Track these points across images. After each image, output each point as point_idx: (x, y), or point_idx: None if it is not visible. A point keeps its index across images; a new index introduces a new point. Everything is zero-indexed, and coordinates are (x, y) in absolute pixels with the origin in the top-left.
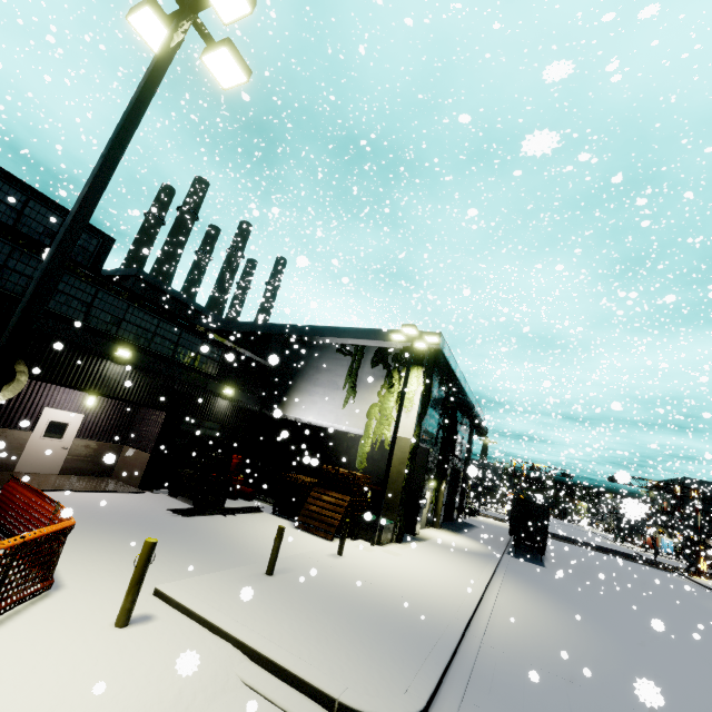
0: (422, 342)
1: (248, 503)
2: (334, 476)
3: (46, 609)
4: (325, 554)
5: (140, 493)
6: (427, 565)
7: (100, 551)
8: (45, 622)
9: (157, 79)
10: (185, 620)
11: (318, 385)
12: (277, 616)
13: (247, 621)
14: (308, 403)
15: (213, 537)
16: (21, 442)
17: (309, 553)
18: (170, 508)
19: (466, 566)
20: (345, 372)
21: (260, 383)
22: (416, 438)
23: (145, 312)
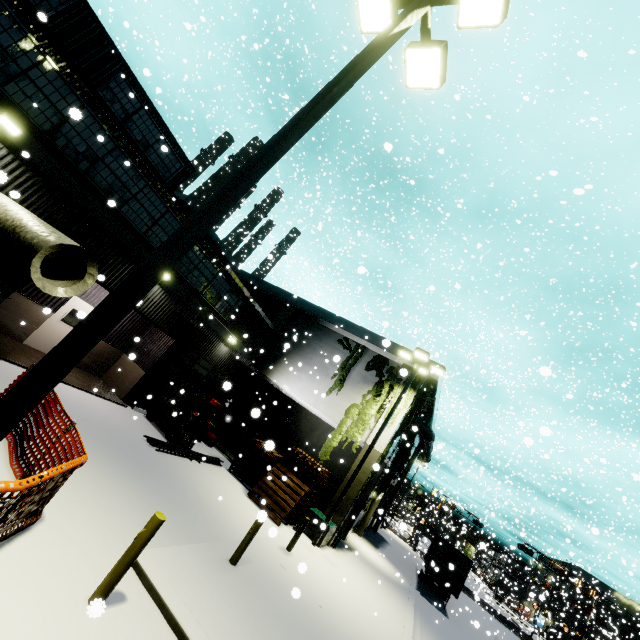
0: (425, 368)
1: (209, 449)
2: (298, 459)
3: (24, 551)
4: (276, 545)
5: (123, 406)
6: (360, 589)
7: (83, 475)
8: (20, 575)
9: (379, 53)
10: (155, 612)
11: (310, 365)
12: (243, 638)
13: (217, 638)
14: (295, 377)
15: (180, 487)
16: (41, 318)
17: (263, 540)
18: (148, 437)
19: (391, 601)
20: (339, 363)
21: (260, 342)
22: (385, 454)
23: (197, 244)
